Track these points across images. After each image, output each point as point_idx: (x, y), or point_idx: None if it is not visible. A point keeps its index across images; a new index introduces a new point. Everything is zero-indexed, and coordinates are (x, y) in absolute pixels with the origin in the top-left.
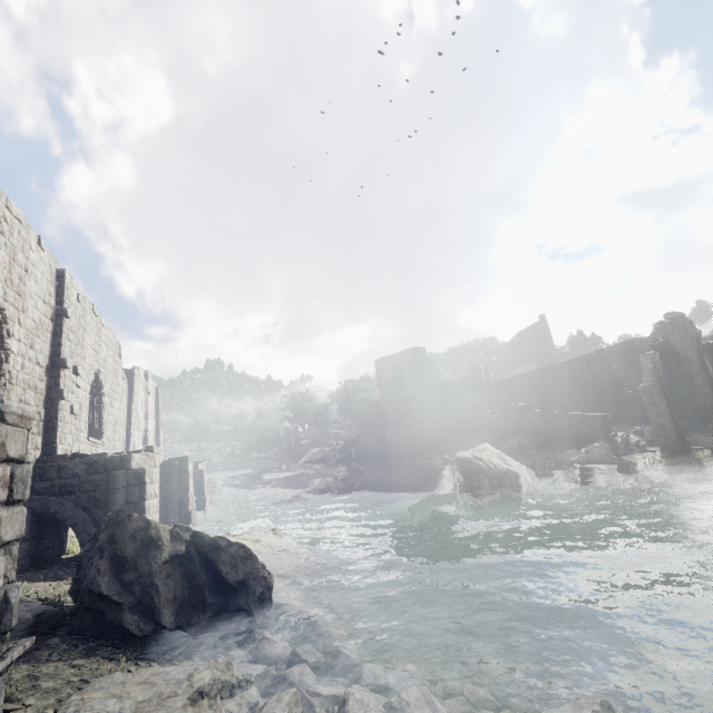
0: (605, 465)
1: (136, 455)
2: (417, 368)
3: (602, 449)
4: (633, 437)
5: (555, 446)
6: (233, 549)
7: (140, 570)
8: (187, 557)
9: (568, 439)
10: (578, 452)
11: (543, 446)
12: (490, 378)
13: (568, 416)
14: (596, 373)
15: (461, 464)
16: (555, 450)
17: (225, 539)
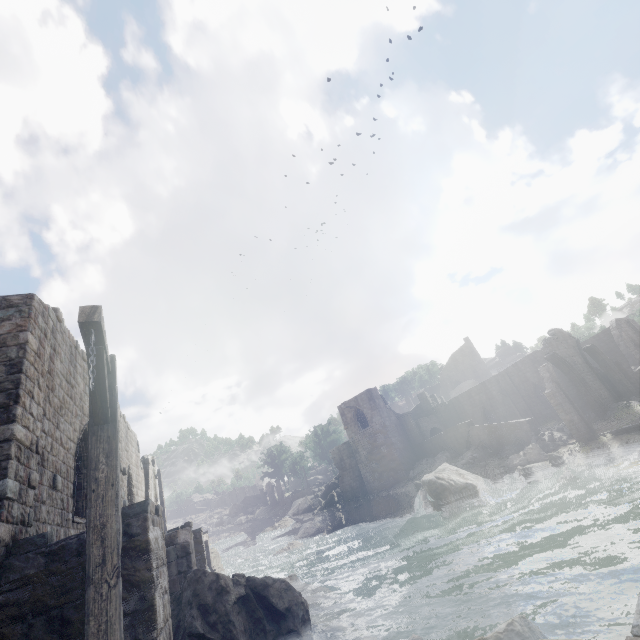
0: (540, 462)
1: (179, 531)
2: (374, 406)
3: (534, 449)
4: (556, 433)
5: (501, 453)
6: (277, 584)
7: (219, 612)
8: (246, 598)
9: (510, 445)
10: (518, 456)
11: (492, 455)
12: (437, 401)
13: (503, 425)
14: (518, 383)
15: (428, 486)
16: (502, 457)
17: (270, 578)
